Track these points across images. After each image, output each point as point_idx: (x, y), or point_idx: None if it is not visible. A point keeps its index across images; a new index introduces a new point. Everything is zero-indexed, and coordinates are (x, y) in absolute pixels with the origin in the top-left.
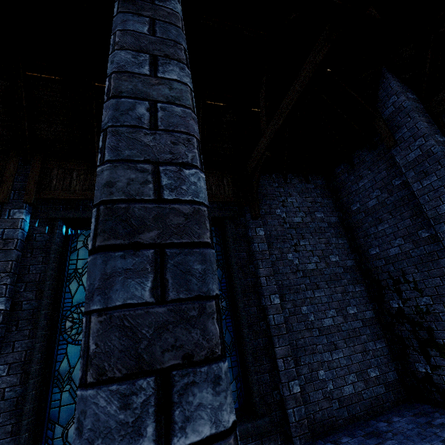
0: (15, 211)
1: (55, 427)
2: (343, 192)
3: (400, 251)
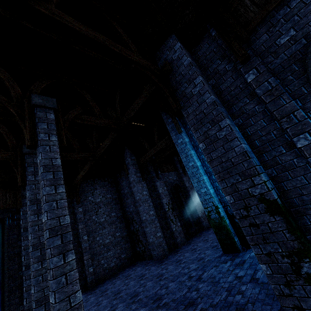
0: None
1: None
2: (119, 185)
3: (132, 209)
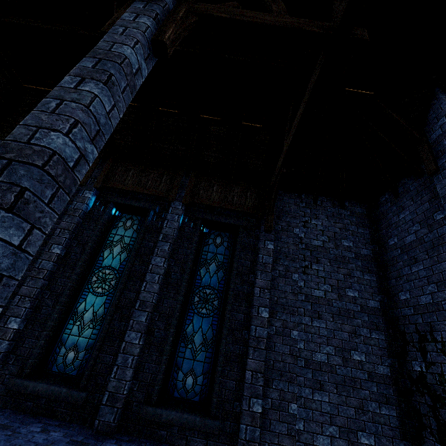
0: (87, 192)
1: (62, 348)
2: (383, 224)
3: (432, 300)
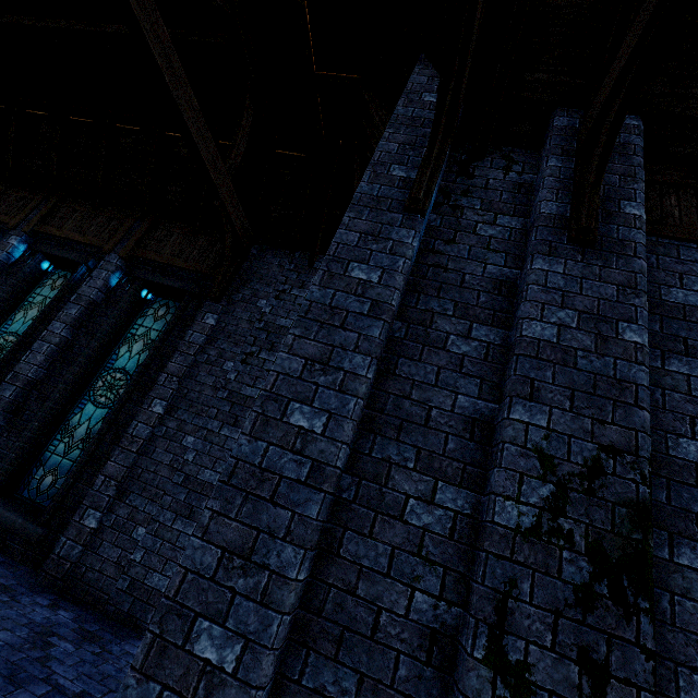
0: (14, 238)
1: None
2: None
3: None
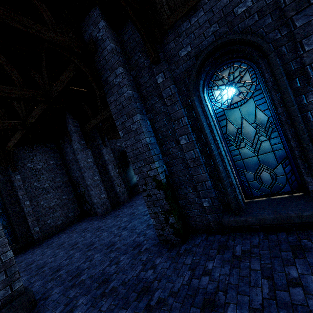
0: None
1: None
2: (63, 151)
3: (78, 175)
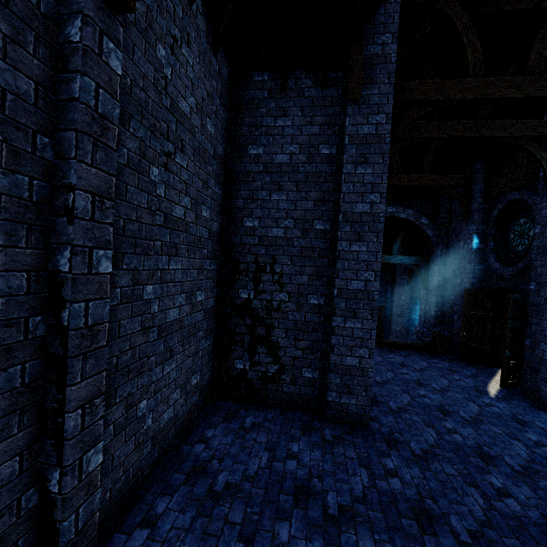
0: None
1: None
2: (247, 118)
3: (284, 235)
